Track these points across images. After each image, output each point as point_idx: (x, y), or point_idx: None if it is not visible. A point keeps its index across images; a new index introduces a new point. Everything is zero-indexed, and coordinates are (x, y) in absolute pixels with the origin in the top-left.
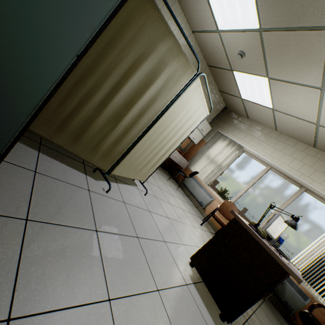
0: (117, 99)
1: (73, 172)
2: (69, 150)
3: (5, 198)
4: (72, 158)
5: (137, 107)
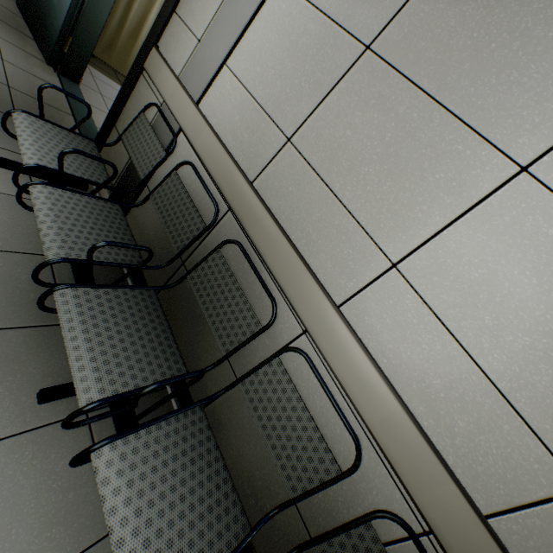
0: (132, 17)
1: (114, 83)
2: (107, 63)
3: (88, 83)
4: (109, 74)
5: (149, 24)
